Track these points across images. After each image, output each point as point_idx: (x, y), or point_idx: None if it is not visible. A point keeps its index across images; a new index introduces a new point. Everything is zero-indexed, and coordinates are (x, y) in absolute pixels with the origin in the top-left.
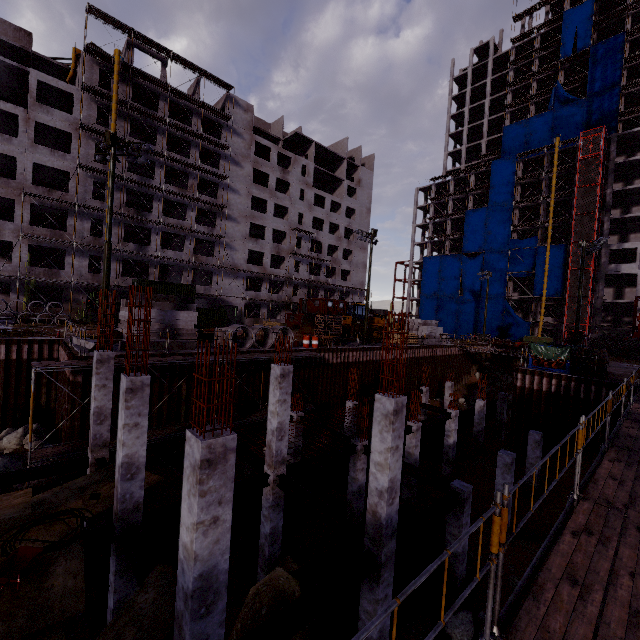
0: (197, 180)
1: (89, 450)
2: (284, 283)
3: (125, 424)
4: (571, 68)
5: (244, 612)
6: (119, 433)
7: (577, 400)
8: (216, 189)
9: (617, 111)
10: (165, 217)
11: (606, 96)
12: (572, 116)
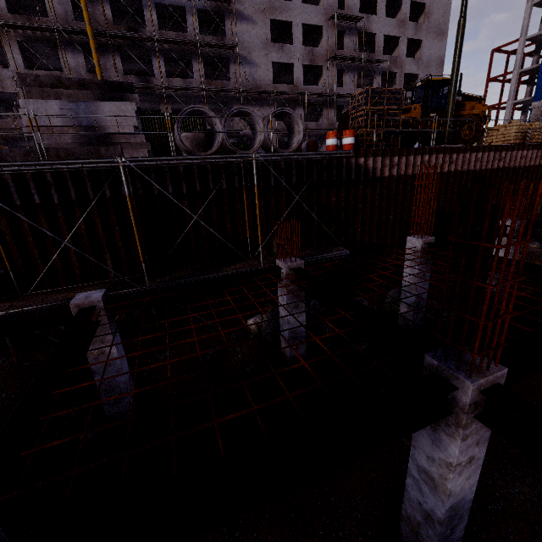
0: None
1: None
2: (323, 105)
3: None
4: None
5: None
6: None
7: None
8: None
9: None
10: (162, 32)
11: None
12: None
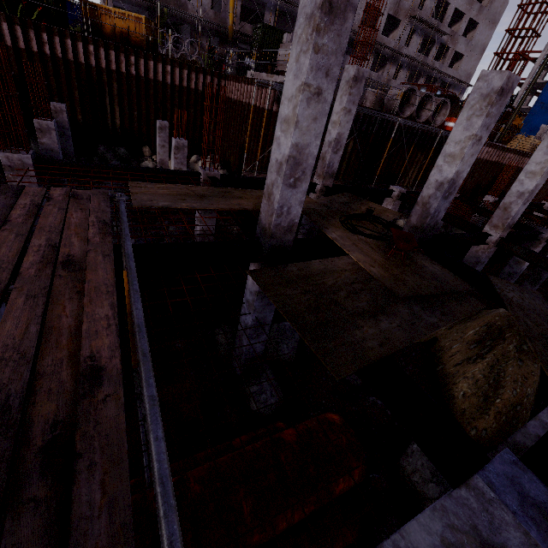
0: None
1: (318, 177)
2: (389, 60)
3: (475, 135)
4: None
5: (517, 330)
6: (451, 147)
7: None
8: None
9: None
10: None
11: None
12: None
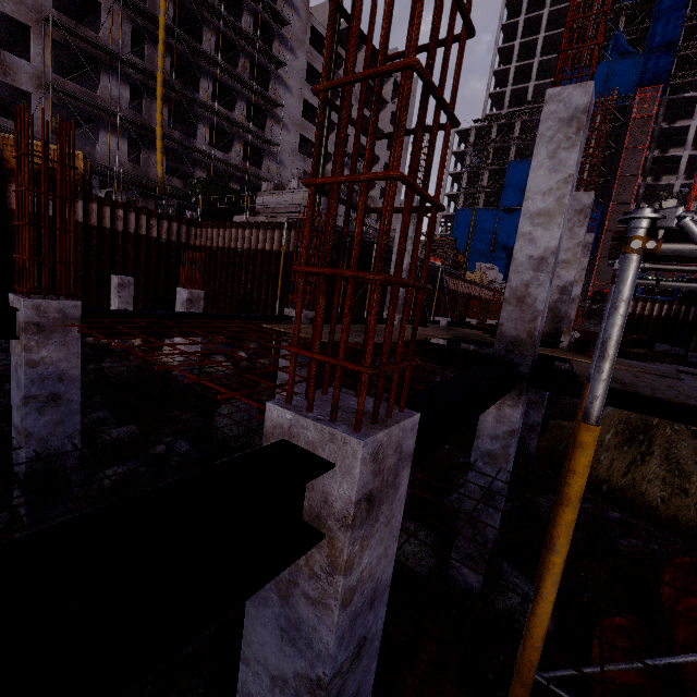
0: (249, 61)
1: None
2: None
3: (582, 242)
4: (632, 16)
5: None
6: (562, 254)
7: (684, 322)
8: (264, 80)
9: (670, 73)
10: (214, 104)
11: (663, 54)
12: (627, 71)
